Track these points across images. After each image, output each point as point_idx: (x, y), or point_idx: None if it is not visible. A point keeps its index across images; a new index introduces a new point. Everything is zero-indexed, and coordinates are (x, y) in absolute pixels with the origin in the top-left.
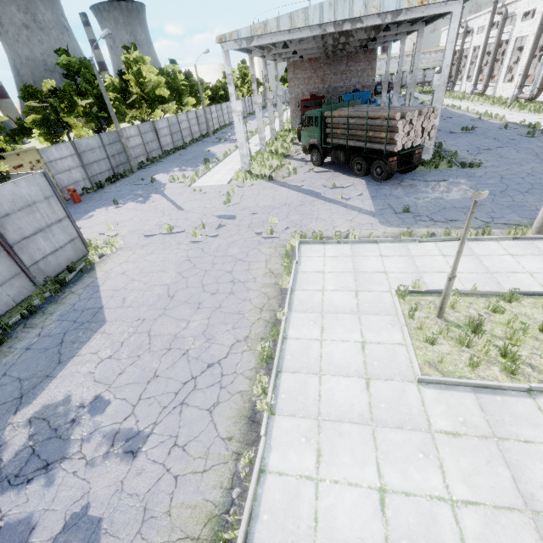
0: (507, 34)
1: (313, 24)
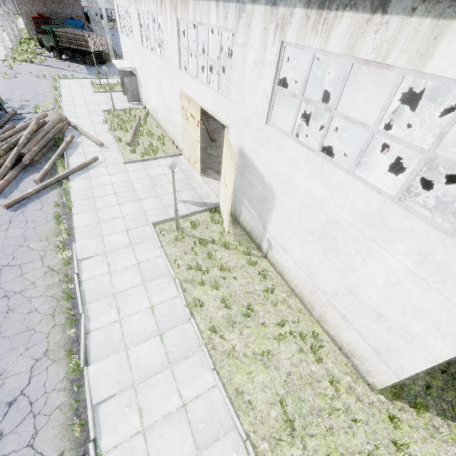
0: None
1: None
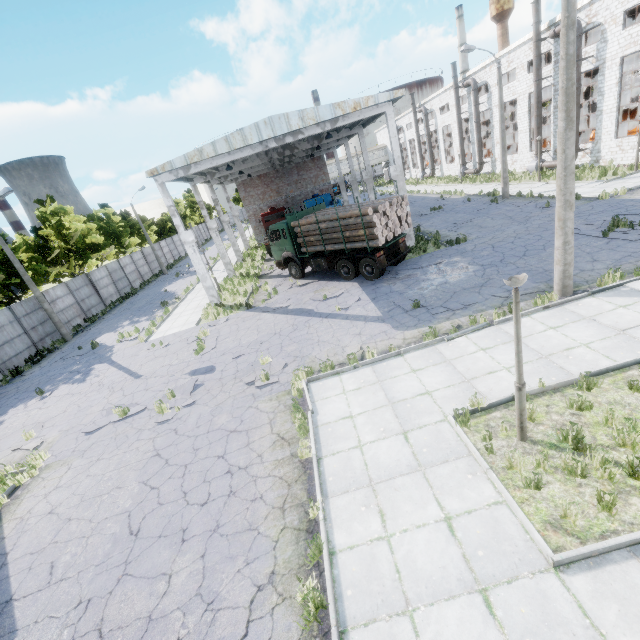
0: (433, 126)
1: (253, 142)
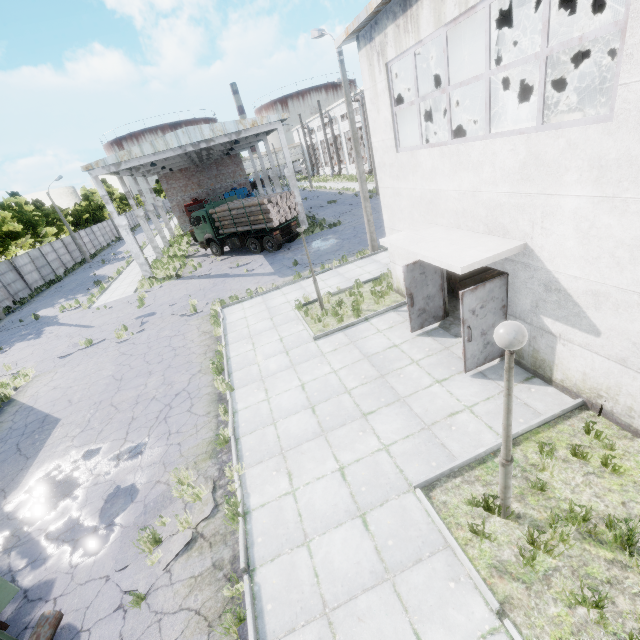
0: (337, 130)
1: (174, 147)
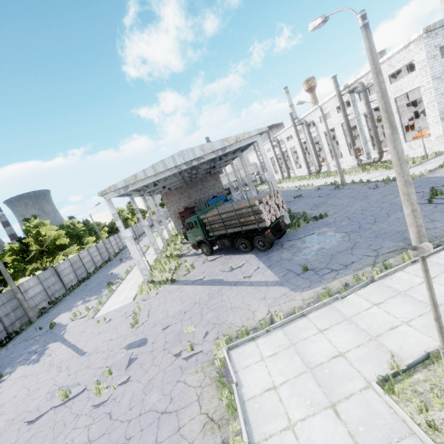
0: (284, 148)
1: (171, 167)
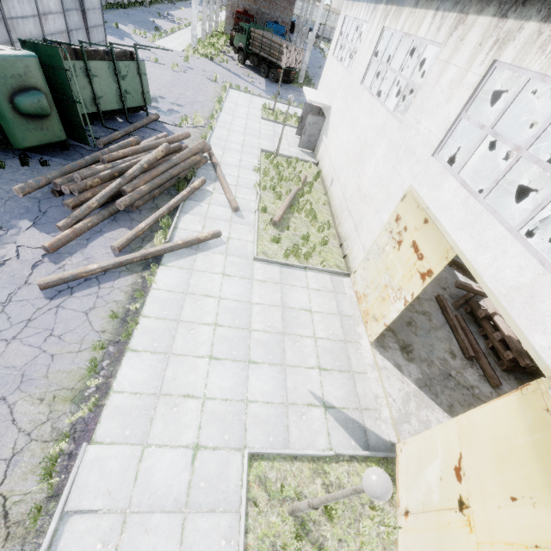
0: None
1: None
